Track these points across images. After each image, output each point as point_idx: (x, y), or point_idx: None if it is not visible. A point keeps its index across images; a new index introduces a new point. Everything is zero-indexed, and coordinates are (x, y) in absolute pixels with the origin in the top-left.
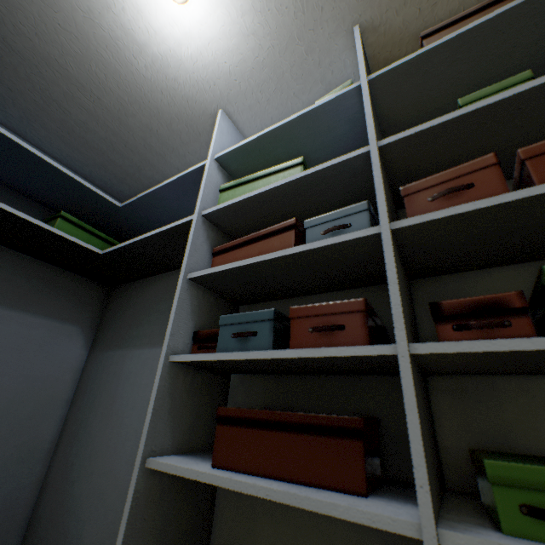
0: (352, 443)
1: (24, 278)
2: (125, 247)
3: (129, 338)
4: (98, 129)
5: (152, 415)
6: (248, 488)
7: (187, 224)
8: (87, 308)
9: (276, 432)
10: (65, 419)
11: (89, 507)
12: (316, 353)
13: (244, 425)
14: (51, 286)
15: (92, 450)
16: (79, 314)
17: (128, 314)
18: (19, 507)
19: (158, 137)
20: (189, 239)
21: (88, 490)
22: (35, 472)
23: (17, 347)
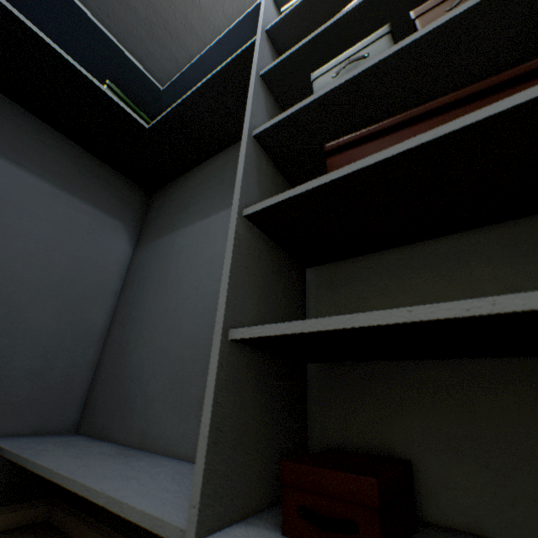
0: (537, 82)
1: (69, 162)
2: (174, 111)
3: (177, 222)
4: (138, 5)
5: (243, 172)
6: (401, 147)
7: (247, 53)
8: (129, 208)
9: (413, 127)
10: (114, 309)
11: (152, 366)
12: (470, 4)
13: (365, 143)
14: (95, 177)
15: (148, 322)
16: (122, 212)
17: (172, 206)
18: (75, 383)
19: (200, 11)
20: (256, 46)
21: (149, 353)
22: (89, 353)
23: (66, 227)
